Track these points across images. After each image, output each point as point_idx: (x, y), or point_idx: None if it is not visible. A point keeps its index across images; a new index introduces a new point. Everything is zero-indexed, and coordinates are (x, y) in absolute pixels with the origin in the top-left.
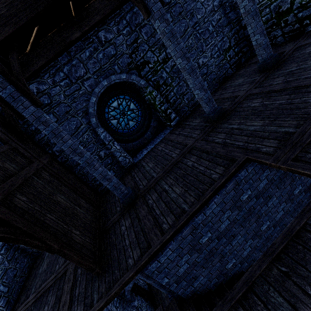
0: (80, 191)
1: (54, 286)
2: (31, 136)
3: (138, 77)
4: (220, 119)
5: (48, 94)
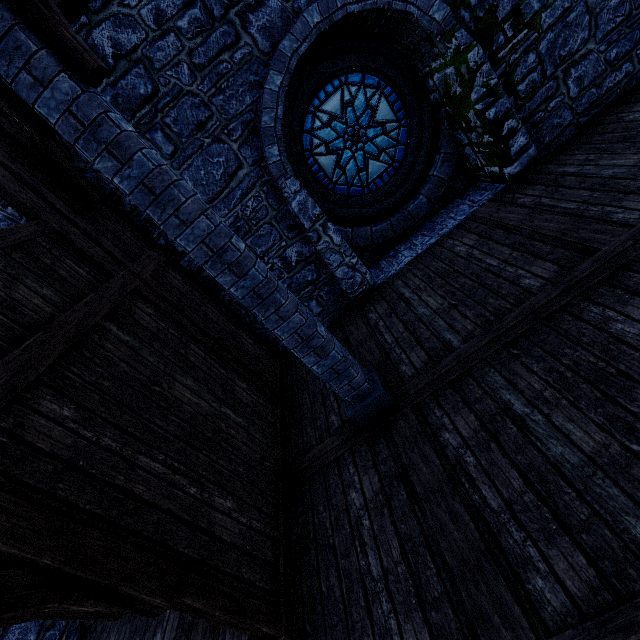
0: (237, 356)
1: None
2: (112, 198)
3: None
4: None
5: (146, 61)
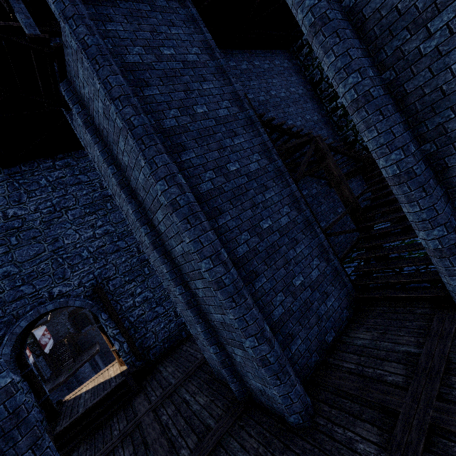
0: None
1: None
2: None
3: None
4: None
5: None
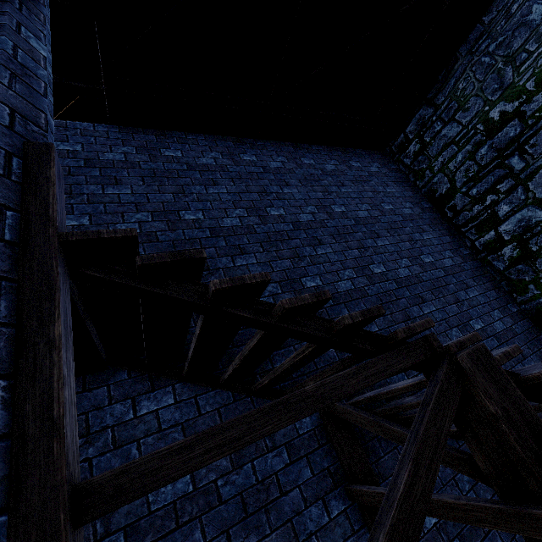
0: None
1: None
2: None
3: None
4: None
5: None
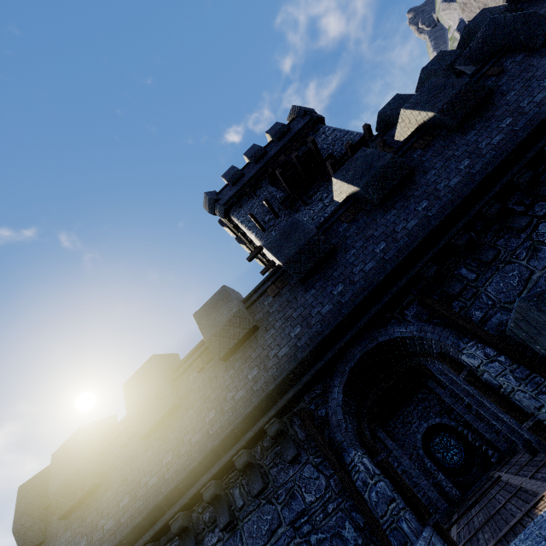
0: None
1: None
2: None
3: (449, 420)
4: (512, 455)
5: (392, 432)
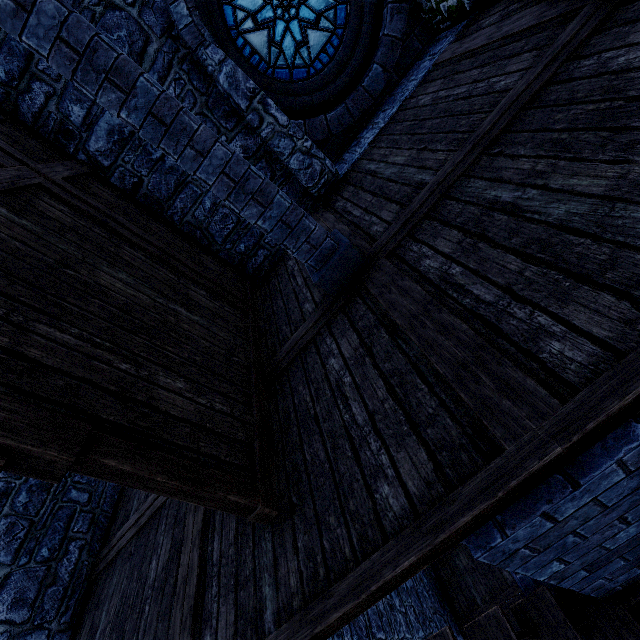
0: (191, 267)
1: (169, 509)
2: (7, 107)
3: None
4: None
5: None
